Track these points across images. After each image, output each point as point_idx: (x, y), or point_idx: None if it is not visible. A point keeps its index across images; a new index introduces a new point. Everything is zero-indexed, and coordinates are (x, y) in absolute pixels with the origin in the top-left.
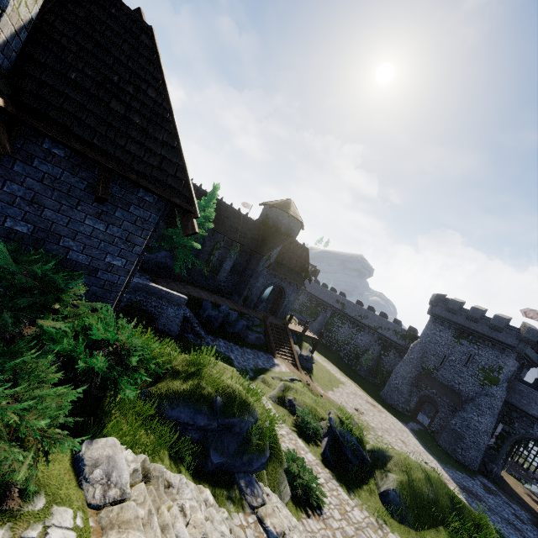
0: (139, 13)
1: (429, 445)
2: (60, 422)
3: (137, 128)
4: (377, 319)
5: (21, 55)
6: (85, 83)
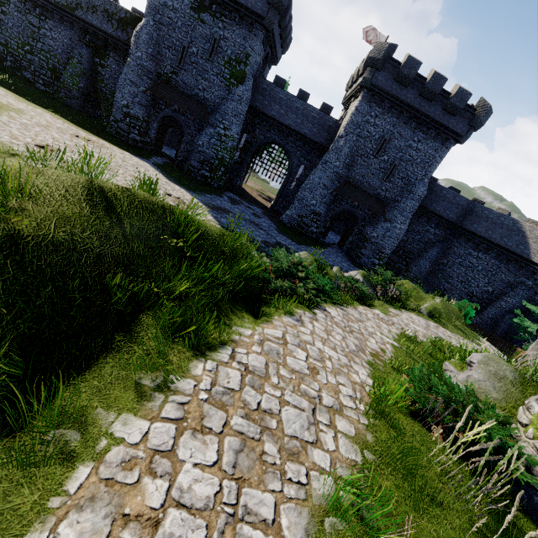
0: None
1: (177, 177)
2: None
3: None
4: None
5: None
6: None
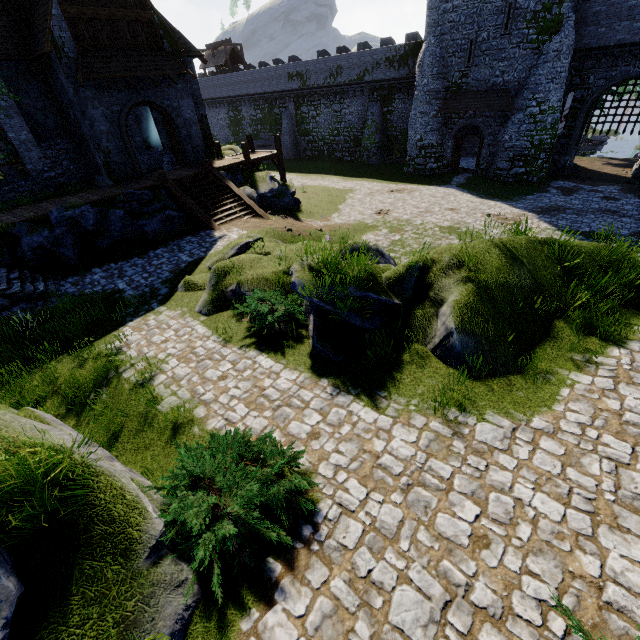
0: None
1: (485, 190)
2: None
3: None
4: (356, 59)
5: None
6: None
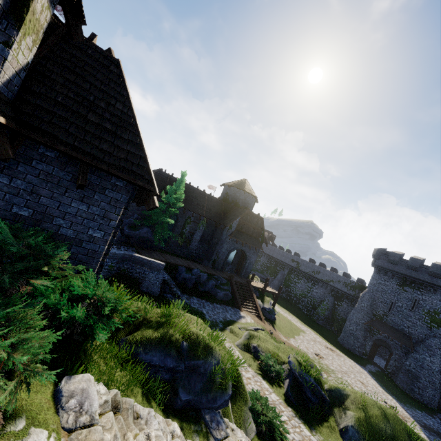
0: (109, 52)
1: (388, 386)
2: (39, 358)
3: (108, 131)
4: (328, 273)
5: (22, 89)
6: (68, 103)
